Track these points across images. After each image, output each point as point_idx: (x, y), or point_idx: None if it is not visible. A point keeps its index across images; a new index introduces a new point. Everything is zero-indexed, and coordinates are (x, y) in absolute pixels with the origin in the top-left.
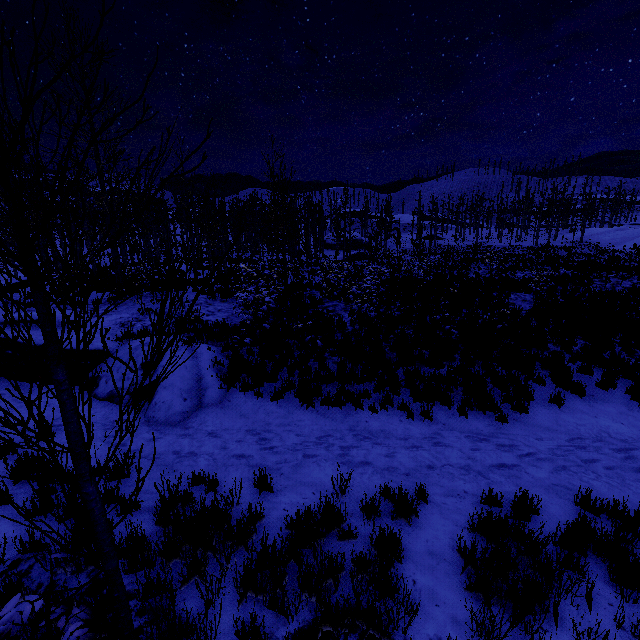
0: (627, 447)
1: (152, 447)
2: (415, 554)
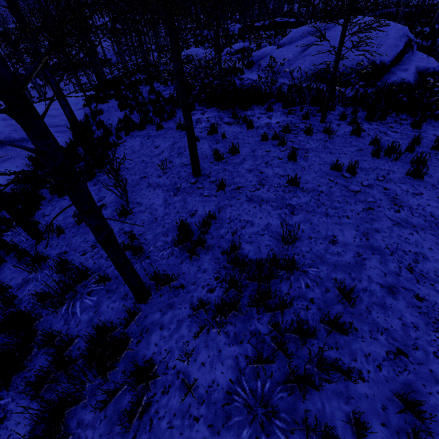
0: None
1: None
2: None
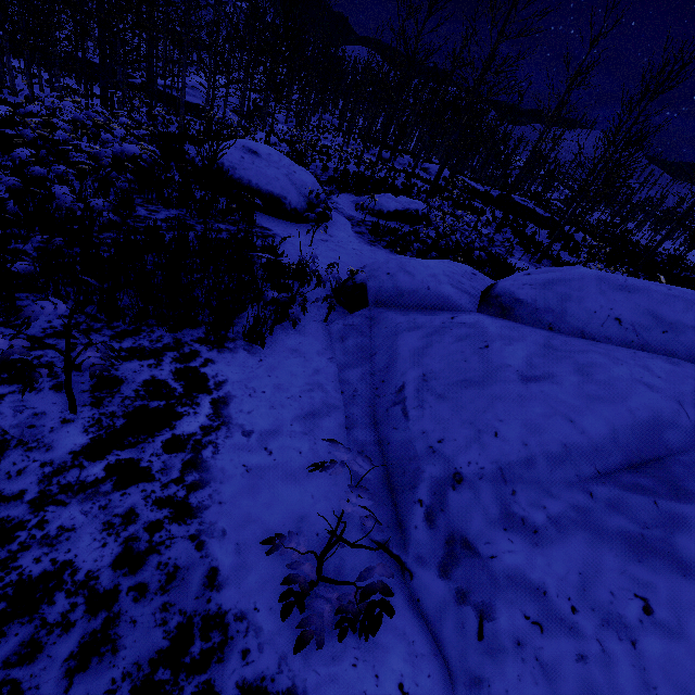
0: None
1: None
2: None
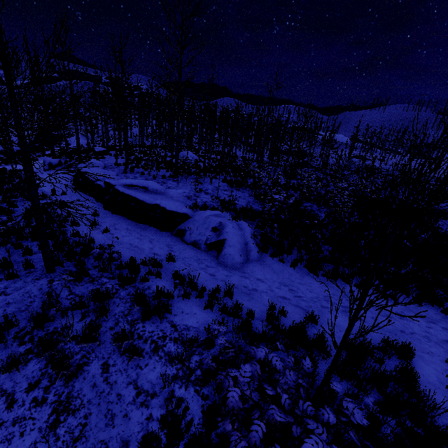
0: None
1: (232, 281)
2: (420, 380)
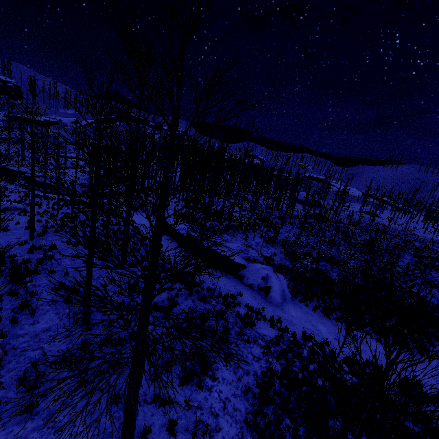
0: None
1: (277, 314)
2: None
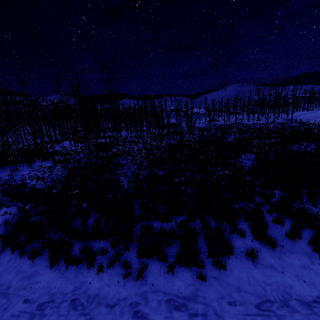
0: (306, 318)
1: None
2: None
